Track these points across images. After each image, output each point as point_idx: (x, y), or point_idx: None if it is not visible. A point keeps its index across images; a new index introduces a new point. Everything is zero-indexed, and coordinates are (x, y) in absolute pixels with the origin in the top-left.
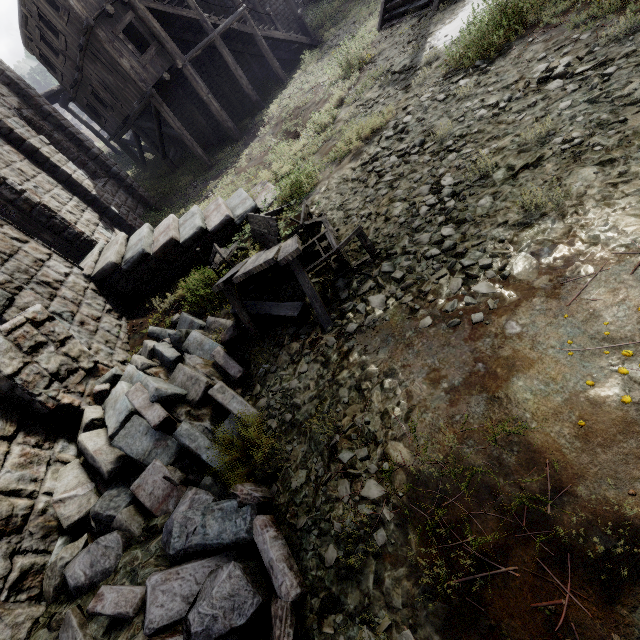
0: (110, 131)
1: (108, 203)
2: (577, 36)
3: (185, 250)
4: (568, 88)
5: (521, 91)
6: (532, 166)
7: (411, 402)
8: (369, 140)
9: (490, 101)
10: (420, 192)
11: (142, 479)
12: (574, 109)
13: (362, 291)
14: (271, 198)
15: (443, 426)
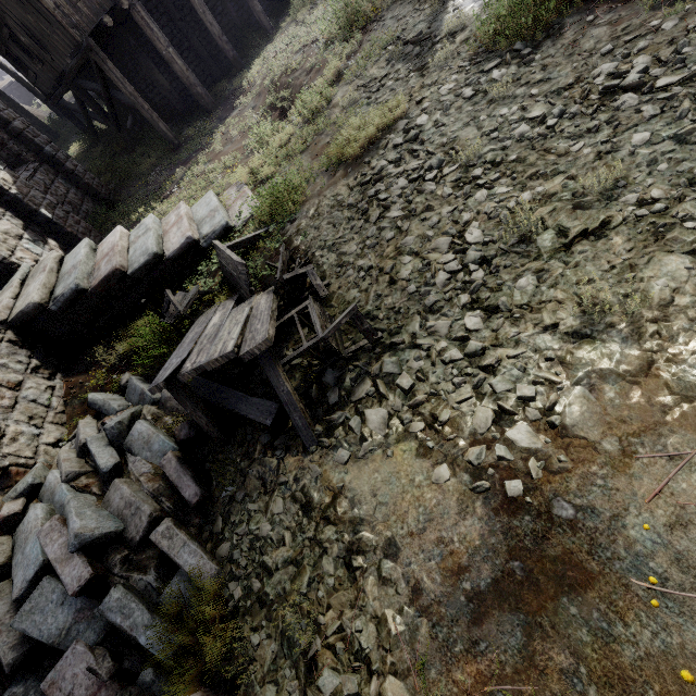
0: (44, 90)
1: (36, 204)
2: (658, 23)
3: (136, 282)
4: (646, 110)
5: (578, 103)
6: (593, 235)
7: (419, 611)
8: (372, 145)
9: (534, 112)
10: (437, 246)
11: (57, 672)
12: (654, 148)
13: (357, 397)
14: (247, 212)
15: (463, 679)
